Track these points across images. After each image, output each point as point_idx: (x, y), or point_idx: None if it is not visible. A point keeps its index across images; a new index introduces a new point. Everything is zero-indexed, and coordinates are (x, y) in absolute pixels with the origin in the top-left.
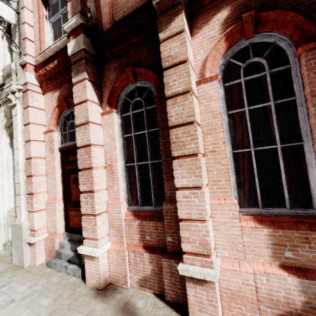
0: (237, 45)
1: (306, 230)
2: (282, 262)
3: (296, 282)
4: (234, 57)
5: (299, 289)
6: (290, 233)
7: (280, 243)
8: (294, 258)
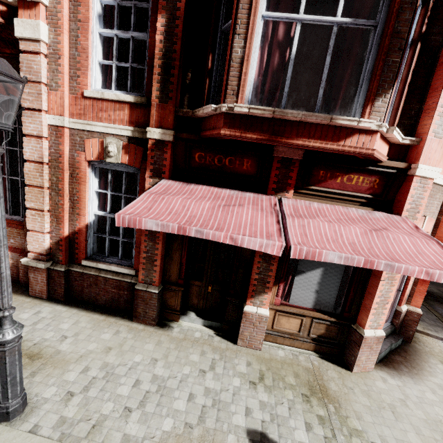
0: (1, 96)
1: (20, 229)
2: (9, 245)
3: (10, 254)
4: (5, 103)
5: (10, 257)
6: (13, 230)
7: (9, 235)
8: (14, 243)
